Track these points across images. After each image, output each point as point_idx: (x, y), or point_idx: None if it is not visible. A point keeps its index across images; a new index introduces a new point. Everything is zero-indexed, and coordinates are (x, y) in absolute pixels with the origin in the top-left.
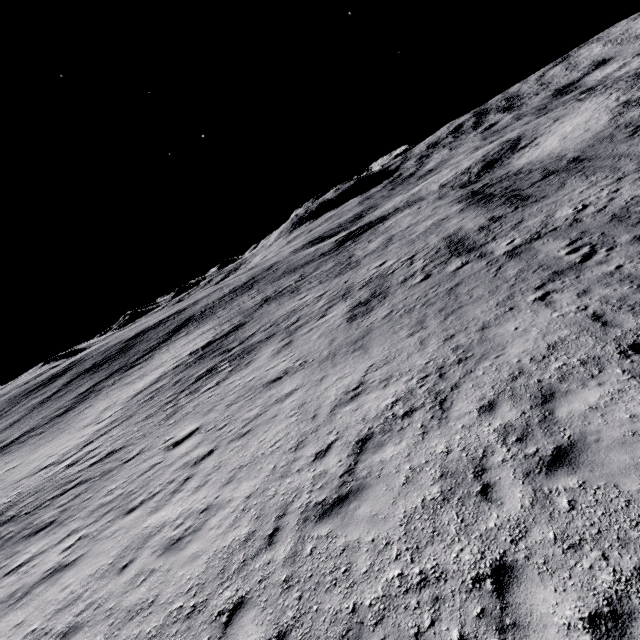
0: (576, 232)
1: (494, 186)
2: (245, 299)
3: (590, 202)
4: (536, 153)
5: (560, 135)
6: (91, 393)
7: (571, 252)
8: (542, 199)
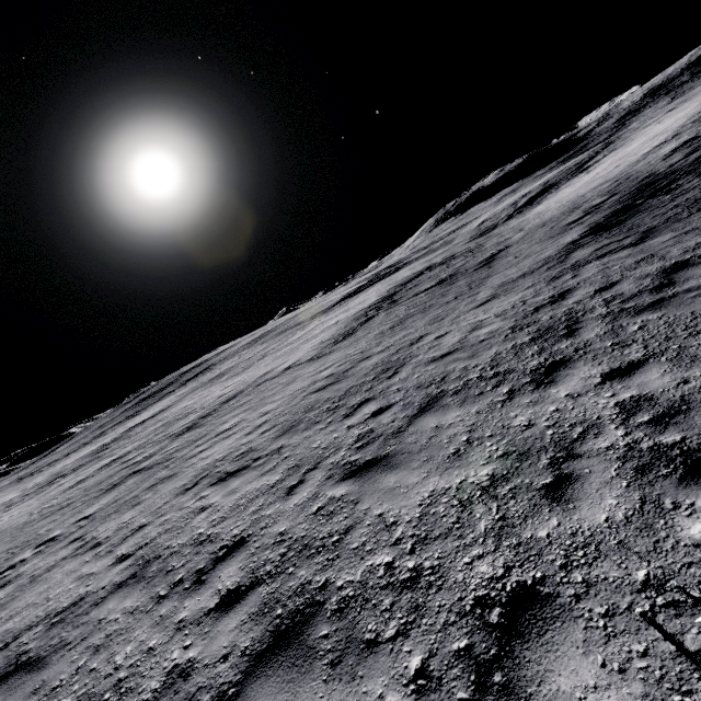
0: (124, 493)
1: (433, 269)
2: (230, 361)
3: (245, 420)
4: (557, 196)
5: (612, 160)
6: (97, 437)
7: (42, 543)
8: (323, 357)
